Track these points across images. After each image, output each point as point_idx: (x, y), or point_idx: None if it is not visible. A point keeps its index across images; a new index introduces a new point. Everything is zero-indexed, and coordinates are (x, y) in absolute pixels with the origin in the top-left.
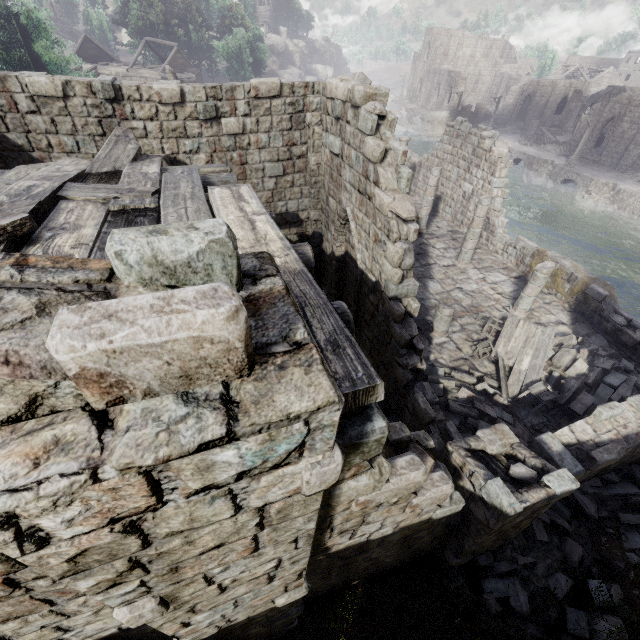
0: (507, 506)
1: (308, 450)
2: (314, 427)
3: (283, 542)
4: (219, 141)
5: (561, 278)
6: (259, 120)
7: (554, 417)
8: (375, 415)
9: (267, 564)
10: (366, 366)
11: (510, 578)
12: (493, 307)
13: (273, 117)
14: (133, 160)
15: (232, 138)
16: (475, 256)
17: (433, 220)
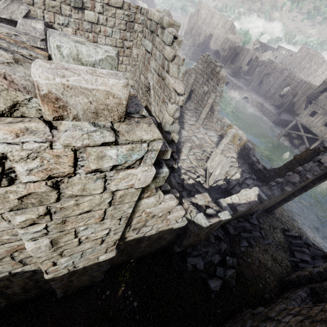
0: (203, 223)
1: (144, 162)
2: (150, 148)
3: (115, 218)
4: (82, 23)
5: (237, 138)
6: (108, 19)
7: (224, 195)
8: (164, 166)
9: (104, 231)
10: (164, 142)
11: (198, 257)
12: (208, 146)
13: (116, 19)
14: (24, 17)
15: (90, 24)
16: (204, 122)
17: (188, 101)
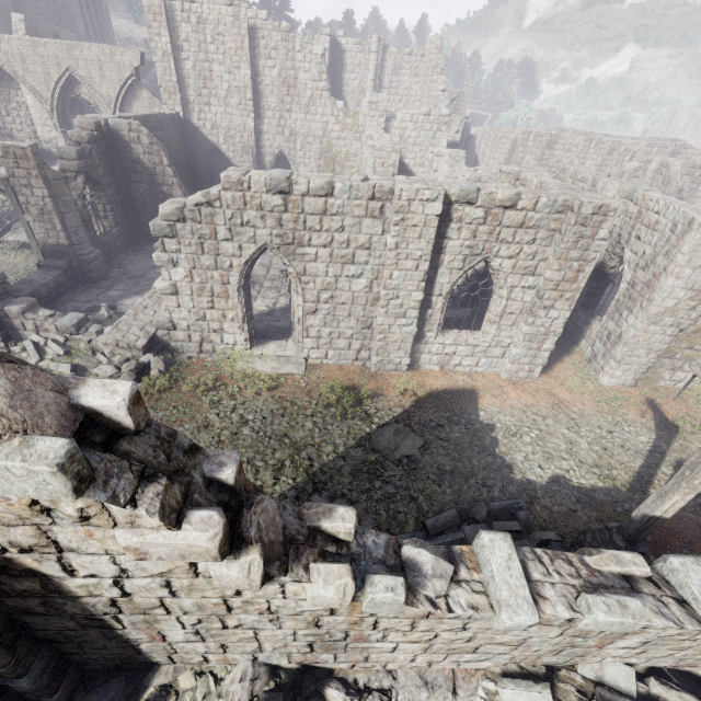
0: None
1: None
2: None
3: None
4: None
5: None
6: None
7: None
8: None
9: None
10: None
11: None
12: None
13: None
14: None
15: None
16: None
17: None
